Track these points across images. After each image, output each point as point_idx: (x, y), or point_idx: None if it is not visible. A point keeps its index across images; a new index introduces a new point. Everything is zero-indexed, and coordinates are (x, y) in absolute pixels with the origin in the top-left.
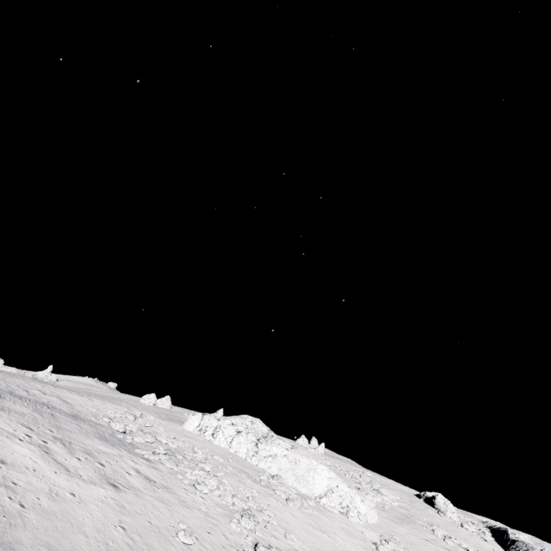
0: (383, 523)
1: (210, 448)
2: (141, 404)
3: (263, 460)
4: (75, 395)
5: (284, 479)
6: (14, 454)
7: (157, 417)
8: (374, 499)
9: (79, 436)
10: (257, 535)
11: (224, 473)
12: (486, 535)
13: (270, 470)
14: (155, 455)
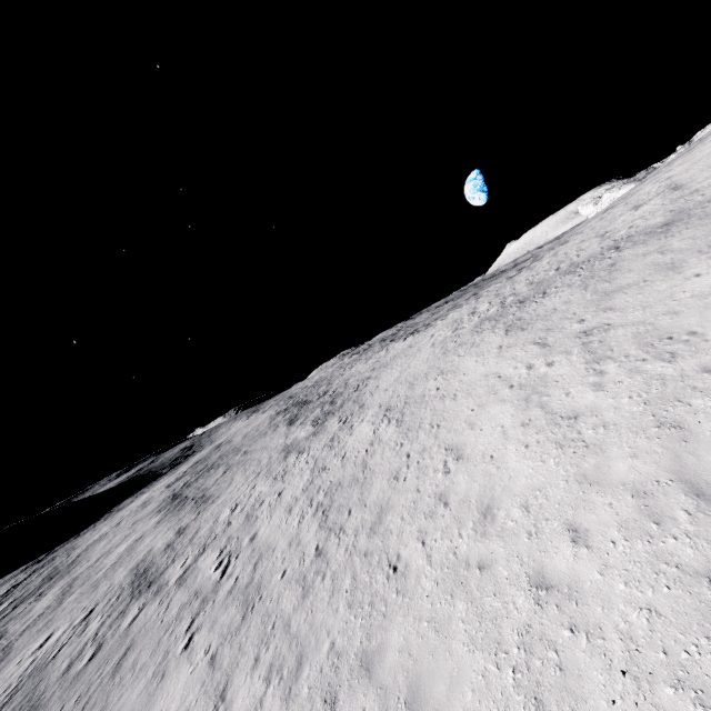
0: None
1: None
2: None
3: None
4: None
5: None
6: (483, 429)
7: None
8: None
9: (642, 290)
10: None
11: None
12: None
13: None
14: None
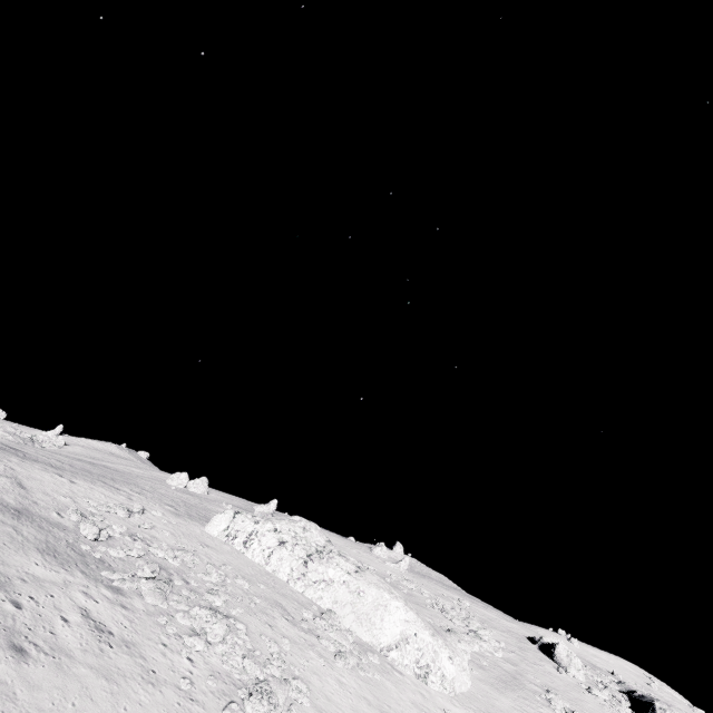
0: (478, 690)
1: (236, 565)
2: (165, 486)
3: (313, 586)
4: (49, 474)
5: (339, 618)
6: None
7: (169, 511)
8: (468, 648)
9: (3, 550)
10: None
11: (244, 610)
12: (623, 707)
13: (321, 602)
14: (135, 579)
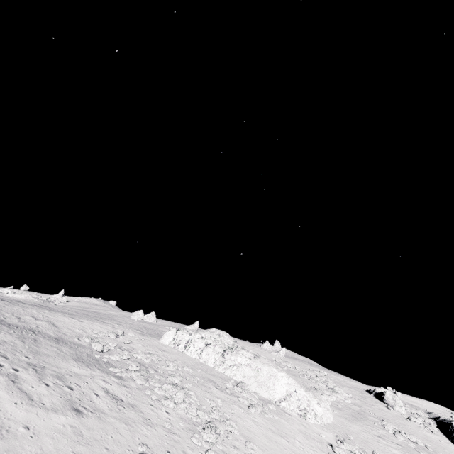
0: (338, 422)
1: (182, 360)
2: (131, 319)
3: (229, 368)
4: (66, 318)
5: (248, 386)
6: None
7: (138, 333)
8: (329, 398)
9: (55, 360)
10: (218, 448)
11: (192, 384)
12: (432, 427)
13: (235, 377)
14: (128, 371)
